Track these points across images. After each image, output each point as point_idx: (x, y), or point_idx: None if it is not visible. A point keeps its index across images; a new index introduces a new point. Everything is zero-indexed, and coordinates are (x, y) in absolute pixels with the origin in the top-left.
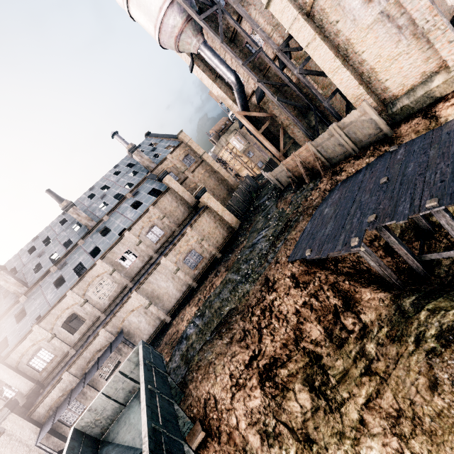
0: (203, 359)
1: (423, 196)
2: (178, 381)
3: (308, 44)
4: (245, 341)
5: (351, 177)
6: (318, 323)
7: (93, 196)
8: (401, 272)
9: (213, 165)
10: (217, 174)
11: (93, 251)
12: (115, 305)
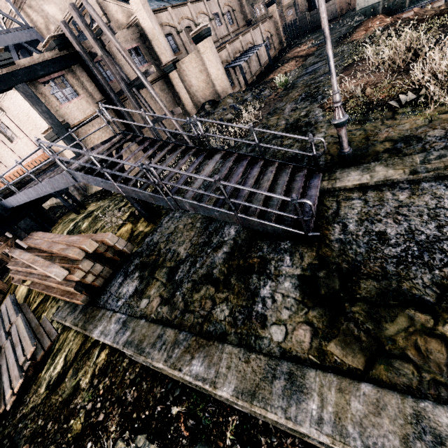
0: None
1: None
2: None
3: None
4: None
5: None
6: None
7: None
8: None
9: None
10: None
11: None
12: None
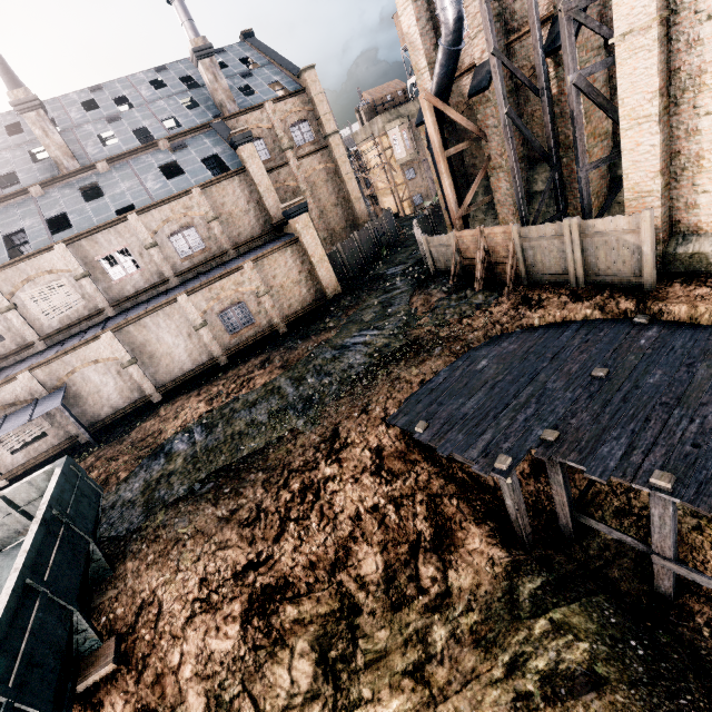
0: (171, 528)
1: (653, 452)
2: (119, 534)
3: (629, 31)
4: (252, 529)
5: (549, 327)
6: (380, 550)
7: (94, 107)
8: (537, 511)
9: (342, 165)
10: (341, 184)
11: (59, 219)
12: (70, 334)
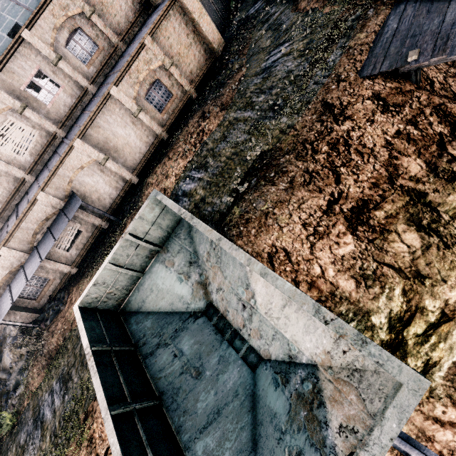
0: (253, 210)
1: None
2: None
3: None
4: (314, 184)
5: None
6: (417, 156)
7: None
8: None
9: None
10: None
11: None
12: (44, 163)
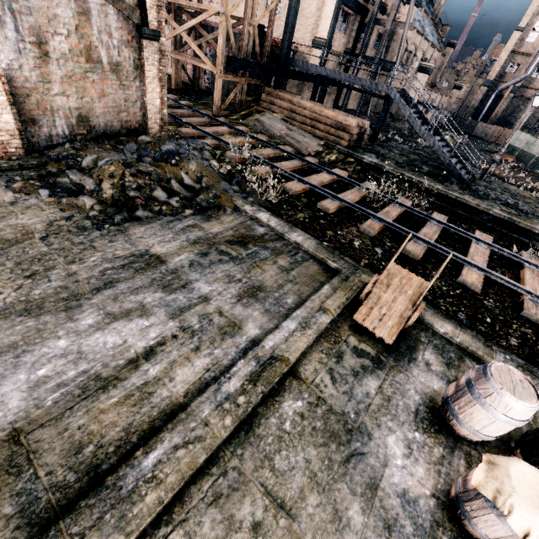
0: None
1: None
2: None
3: None
4: None
5: None
6: None
7: None
8: None
9: None
10: None
11: None
12: None
